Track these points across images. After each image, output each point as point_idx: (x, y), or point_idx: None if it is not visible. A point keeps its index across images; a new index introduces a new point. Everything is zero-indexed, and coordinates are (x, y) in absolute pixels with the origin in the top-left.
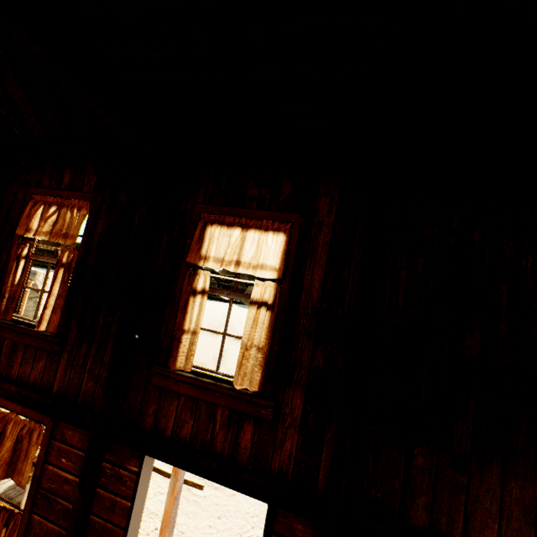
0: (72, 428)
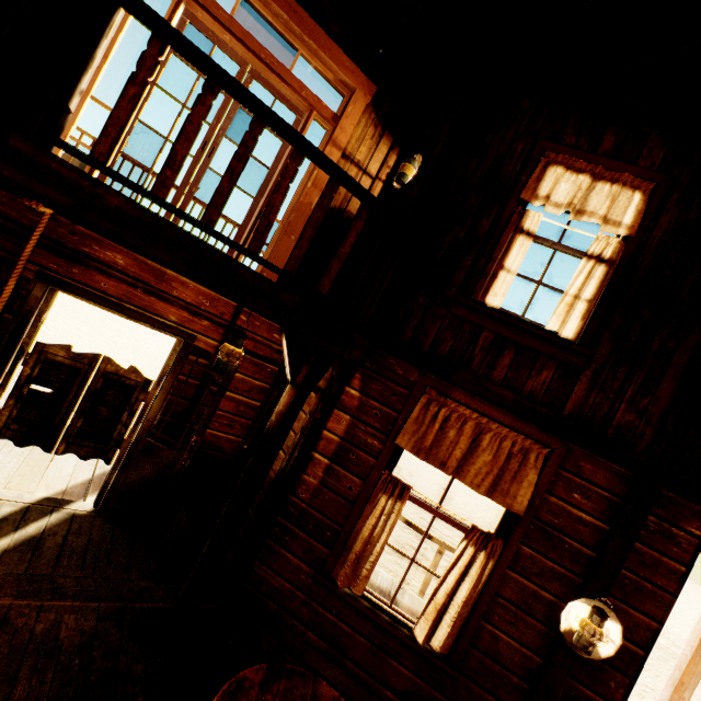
0: (593, 462)
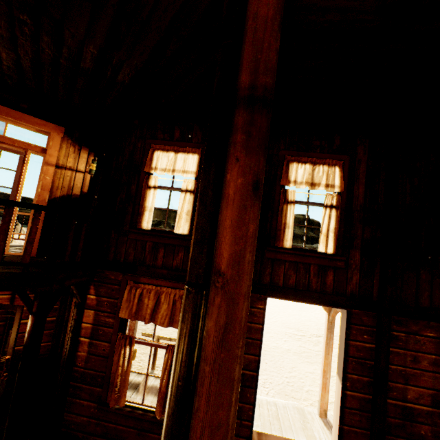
0: None
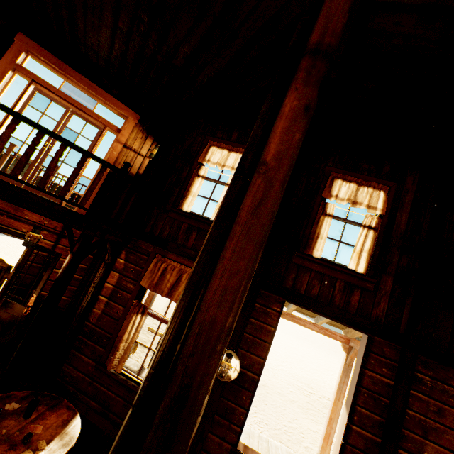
0: None
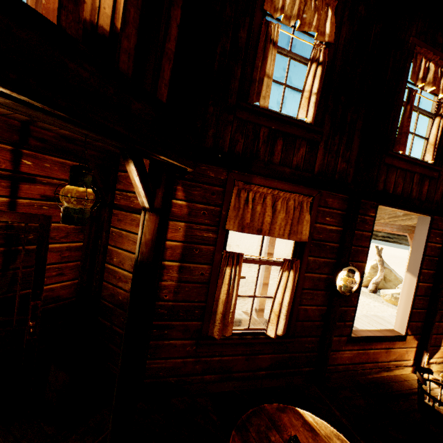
0: (332, 197)
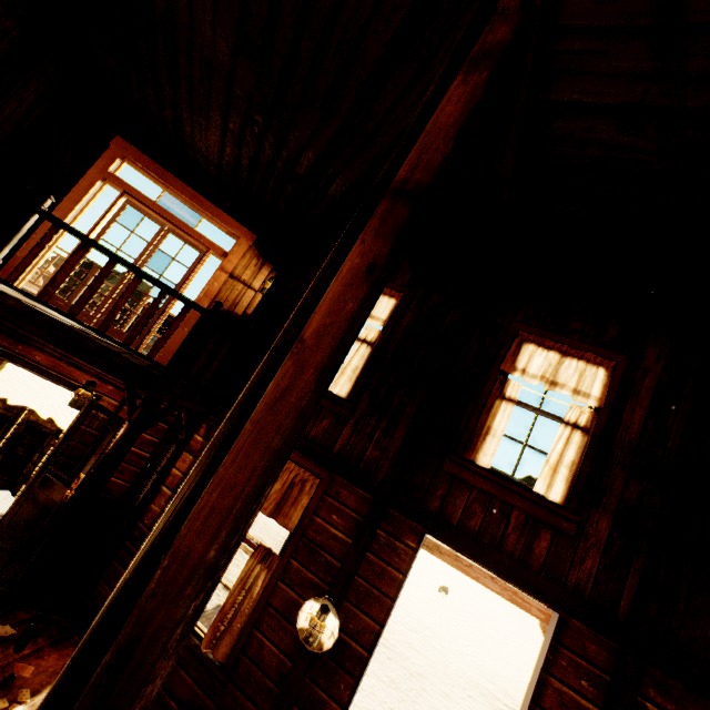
0: (348, 489)
